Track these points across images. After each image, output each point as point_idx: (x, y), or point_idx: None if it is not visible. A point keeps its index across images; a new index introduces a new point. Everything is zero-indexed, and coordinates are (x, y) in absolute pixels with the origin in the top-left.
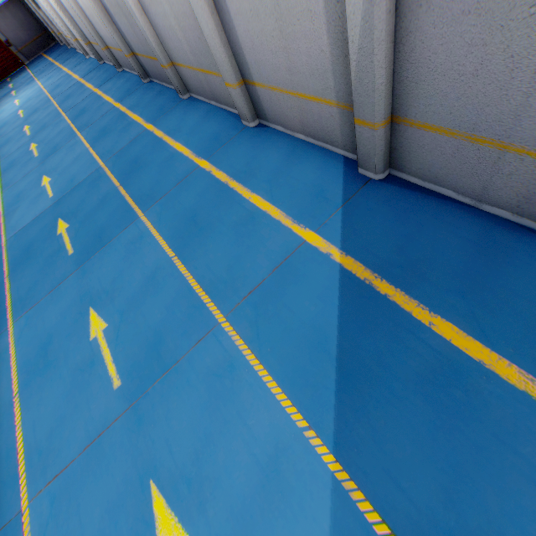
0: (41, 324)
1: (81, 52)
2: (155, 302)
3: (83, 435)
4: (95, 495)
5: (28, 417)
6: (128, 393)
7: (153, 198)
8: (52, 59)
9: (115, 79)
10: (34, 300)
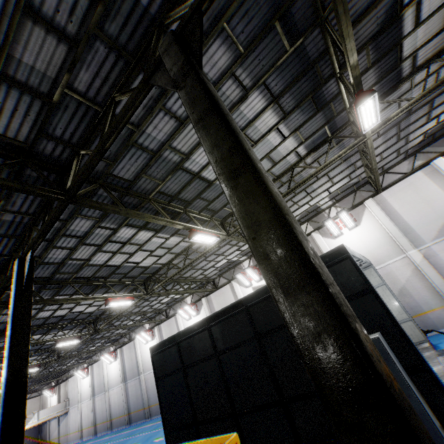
0: None
1: (74, 440)
2: (148, 434)
3: None
4: None
5: None
6: (144, 440)
7: (142, 431)
8: None
9: (108, 433)
10: None
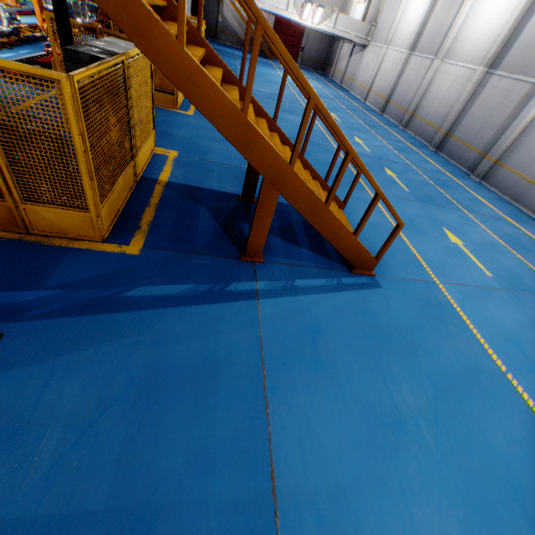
0: (399, 208)
1: (355, 95)
2: (502, 258)
3: (471, 279)
4: (499, 311)
5: (415, 244)
6: (501, 283)
7: (472, 210)
8: (324, 79)
9: (398, 130)
10: (385, 193)
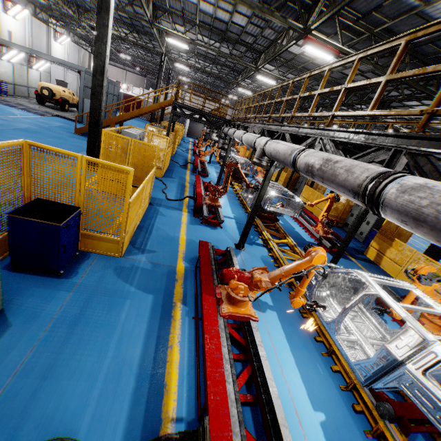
0: None
1: None
2: None
3: None
4: None
5: None
6: None
7: None
8: None
9: None
10: None
